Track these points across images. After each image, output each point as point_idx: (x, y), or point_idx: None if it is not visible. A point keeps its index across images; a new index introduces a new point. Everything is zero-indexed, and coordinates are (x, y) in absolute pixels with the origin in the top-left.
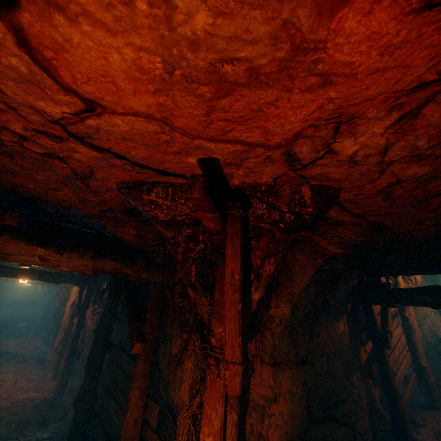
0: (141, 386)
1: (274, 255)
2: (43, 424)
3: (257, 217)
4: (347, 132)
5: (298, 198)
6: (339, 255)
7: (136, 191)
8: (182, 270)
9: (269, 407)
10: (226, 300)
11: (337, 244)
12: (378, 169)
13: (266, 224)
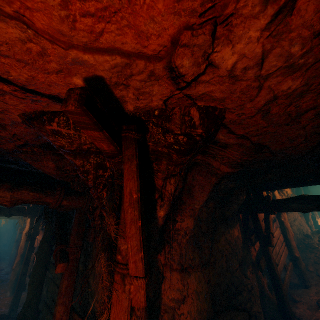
0: (65, 301)
1: (173, 175)
2: None
3: (155, 141)
4: (224, 38)
5: (187, 119)
6: (229, 174)
7: (38, 121)
8: (95, 195)
9: (179, 308)
10: (126, 219)
11: (227, 164)
12: (256, 85)
13: (163, 148)
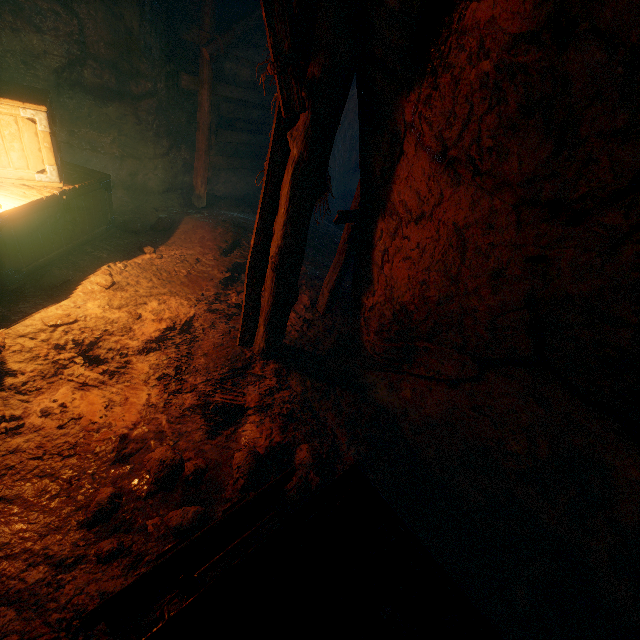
0: None
1: None
2: None
3: None
4: None
5: None
6: None
7: None
8: None
9: (407, 225)
10: None
11: None
12: None
13: None
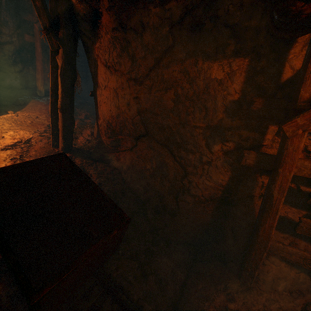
0: None
1: None
2: None
3: None
4: None
5: None
6: None
7: None
8: None
9: (103, 90)
10: None
11: None
12: None
13: None
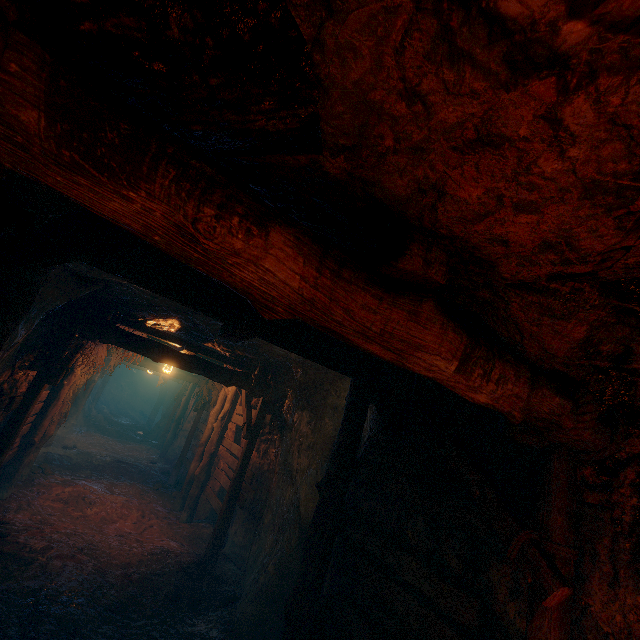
0: None
1: None
2: (198, 604)
3: None
4: None
5: None
6: None
7: None
8: None
9: None
10: None
11: None
12: None
13: None
